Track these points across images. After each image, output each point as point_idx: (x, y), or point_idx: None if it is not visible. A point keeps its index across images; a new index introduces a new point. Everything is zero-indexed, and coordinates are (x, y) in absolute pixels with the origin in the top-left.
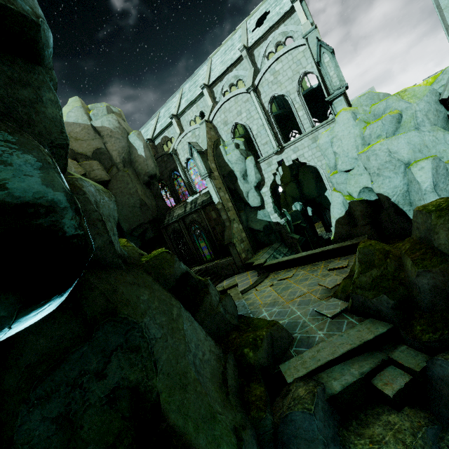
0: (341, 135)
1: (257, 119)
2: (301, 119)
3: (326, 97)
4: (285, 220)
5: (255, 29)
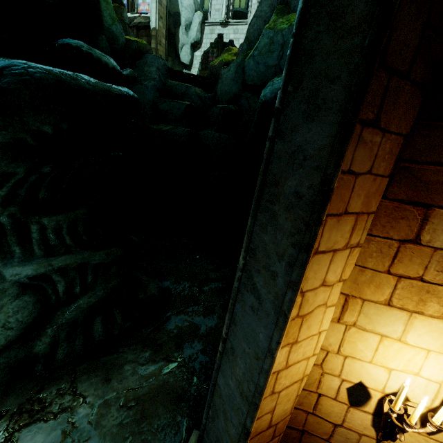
0: None
1: None
2: (252, 7)
3: None
4: None
5: None
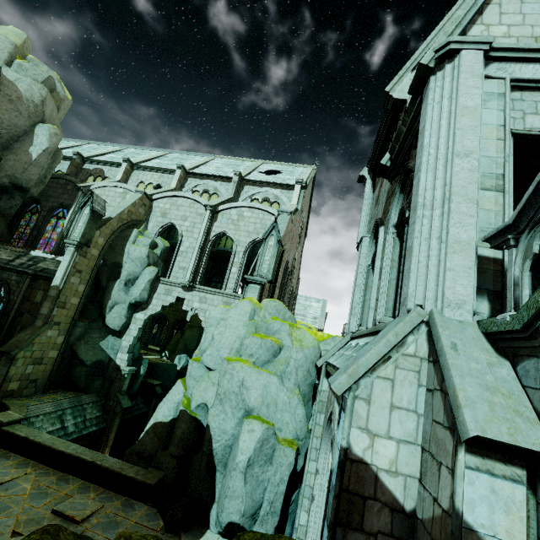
0: (230, 322)
1: (195, 238)
2: (231, 275)
3: (248, 274)
4: (132, 371)
5: (267, 174)
